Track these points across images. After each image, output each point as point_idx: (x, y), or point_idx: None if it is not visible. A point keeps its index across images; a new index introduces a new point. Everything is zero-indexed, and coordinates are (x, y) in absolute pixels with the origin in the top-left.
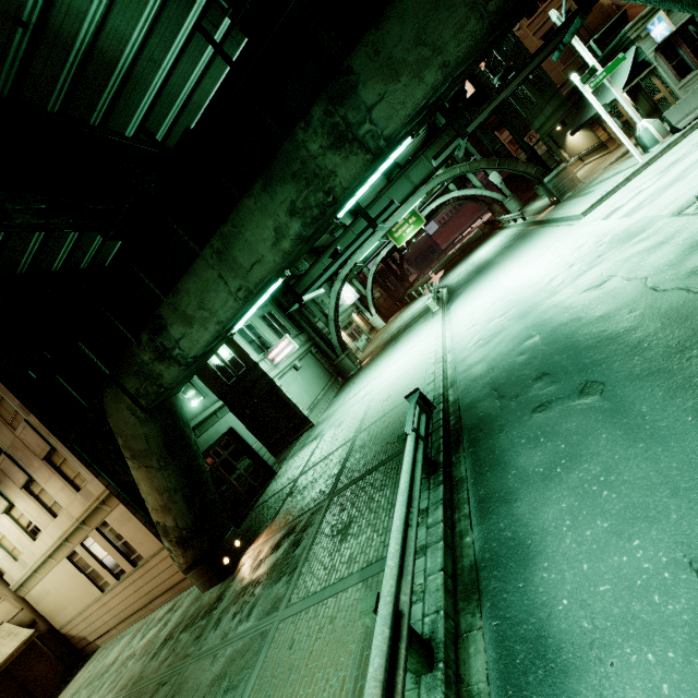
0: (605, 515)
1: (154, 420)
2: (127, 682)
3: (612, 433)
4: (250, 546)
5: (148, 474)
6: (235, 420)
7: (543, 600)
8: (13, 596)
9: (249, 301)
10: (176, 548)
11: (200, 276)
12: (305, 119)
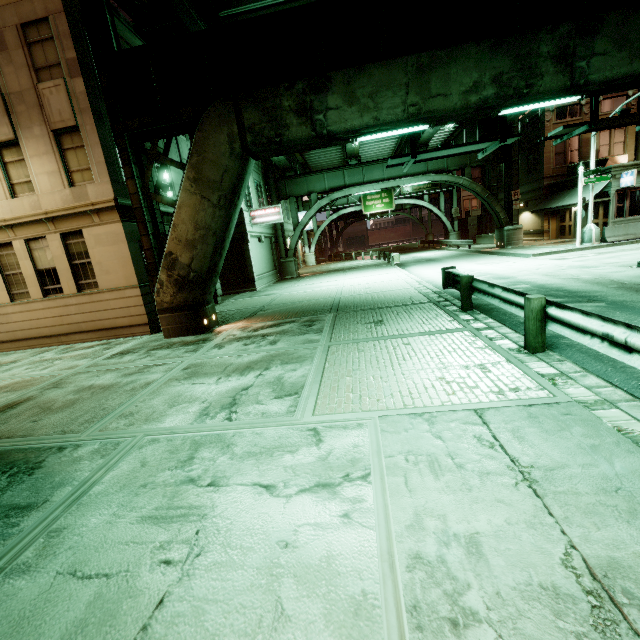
0: None
1: (240, 162)
2: (68, 367)
3: (624, 312)
4: (224, 325)
5: (198, 205)
6: None
7: None
8: None
9: (404, 121)
10: (170, 285)
11: (391, 72)
12: (553, 26)
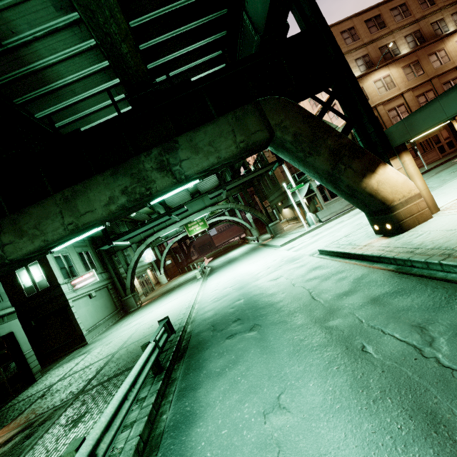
0: (239, 392)
1: None
2: None
3: (256, 350)
4: None
5: None
6: (18, 326)
7: (192, 445)
8: None
9: (74, 233)
10: None
11: (45, 208)
12: (148, 152)
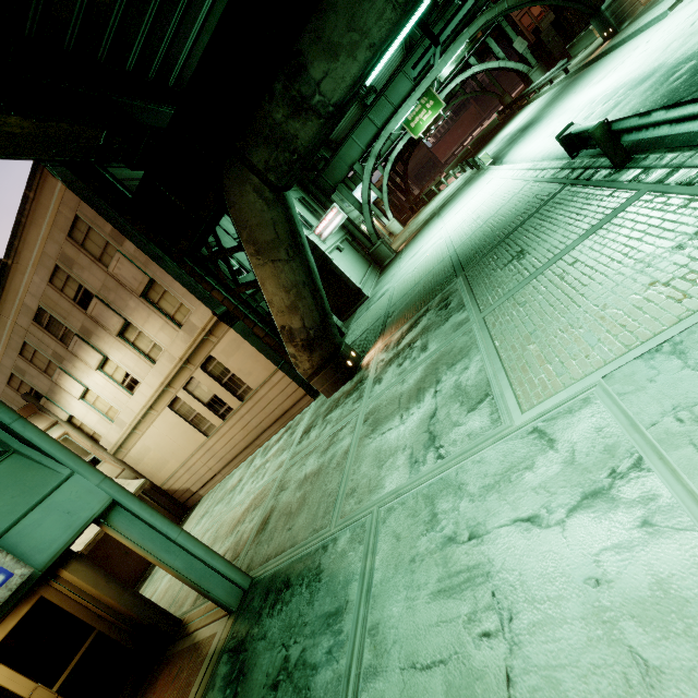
0: None
1: (279, 205)
2: (278, 466)
3: None
4: (366, 355)
5: (274, 271)
6: None
7: None
8: (113, 458)
9: (401, 19)
10: (301, 353)
11: None
12: None
